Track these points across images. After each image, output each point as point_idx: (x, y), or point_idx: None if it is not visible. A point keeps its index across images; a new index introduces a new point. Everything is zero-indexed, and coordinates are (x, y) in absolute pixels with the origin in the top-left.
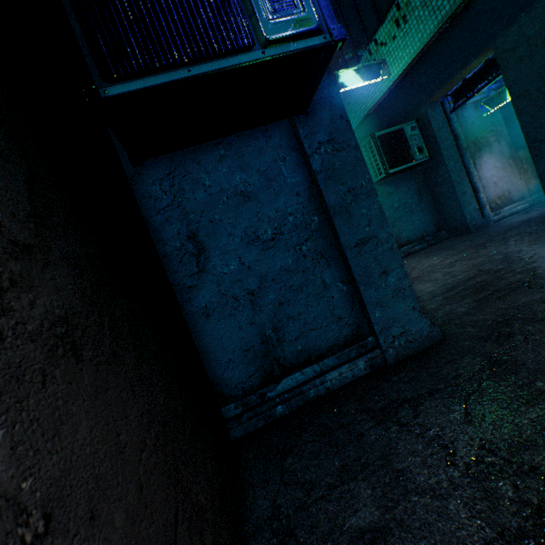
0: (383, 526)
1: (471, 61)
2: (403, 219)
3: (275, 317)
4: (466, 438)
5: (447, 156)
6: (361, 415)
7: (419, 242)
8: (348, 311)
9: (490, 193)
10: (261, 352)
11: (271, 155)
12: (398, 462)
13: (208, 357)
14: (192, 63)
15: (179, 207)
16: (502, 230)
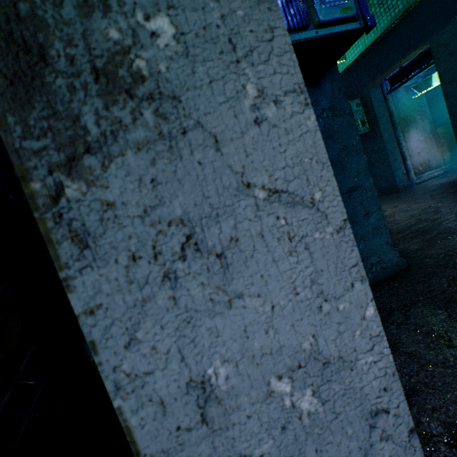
0: (412, 387)
1: (410, 52)
2: None
3: None
4: (455, 330)
5: (383, 129)
6: None
7: None
8: None
9: (414, 161)
10: None
11: None
12: (406, 348)
13: None
14: None
15: None
16: (426, 190)
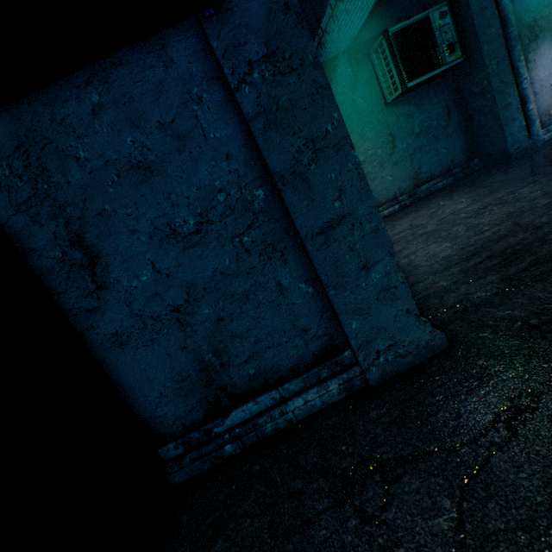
0: None
1: None
2: (424, 149)
3: (214, 337)
4: None
5: (489, 53)
6: (318, 481)
7: (444, 177)
8: (316, 319)
9: (543, 102)
10: (200, 381)
11: (177, 94)
12: None
13: (131, 393)
14: None
15: (47, 198)
16: None
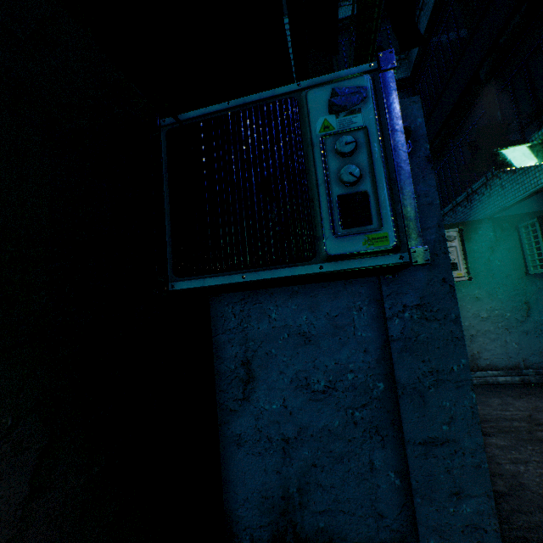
0: None
1: None
2: None
3: (304, 476)
4: None
5: None
6: None
7: None
8: (395, 512)
9: None
10: (279, 506)
11: (346, 301)
12: None
13: (228, 484)
14: (249, 268)
15: (242, 331)
16: None
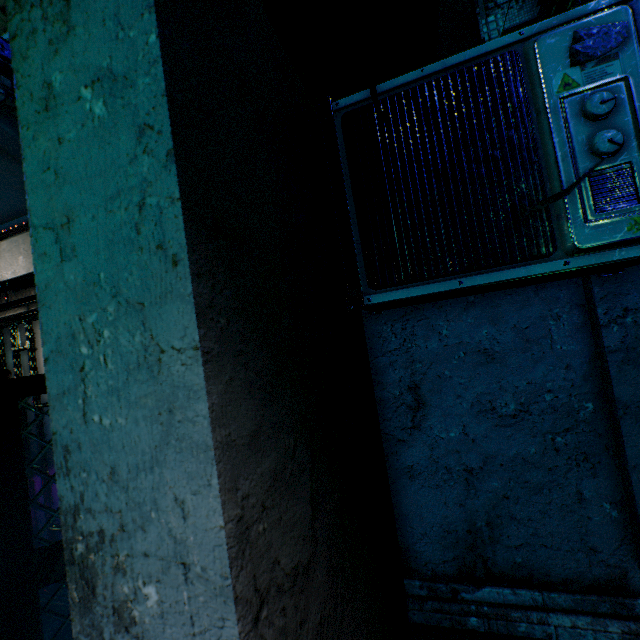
0: None
1: None
2: None
3: (493, 509)
4: None
5: None
6: None
7: None
8: (611, 546)
9: None
10: (464, 541)
11: (538, 309)
12: None
13: (402, 519)
14: (466, 272)
15: (406, 353)
16: None
